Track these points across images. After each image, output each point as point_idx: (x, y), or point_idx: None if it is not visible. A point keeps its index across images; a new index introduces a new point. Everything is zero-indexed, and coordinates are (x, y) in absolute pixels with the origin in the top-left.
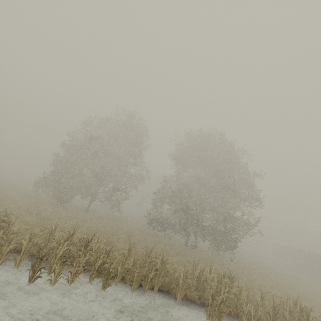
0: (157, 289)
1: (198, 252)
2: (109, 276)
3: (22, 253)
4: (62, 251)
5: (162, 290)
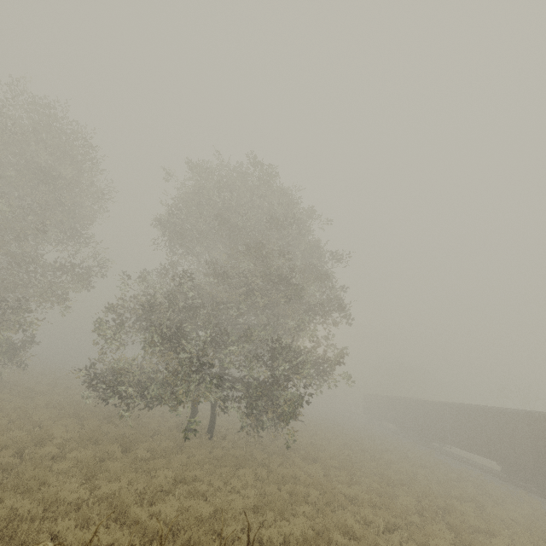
0: None
1: (216, 440)
2: None
3: None
4: None
5: None
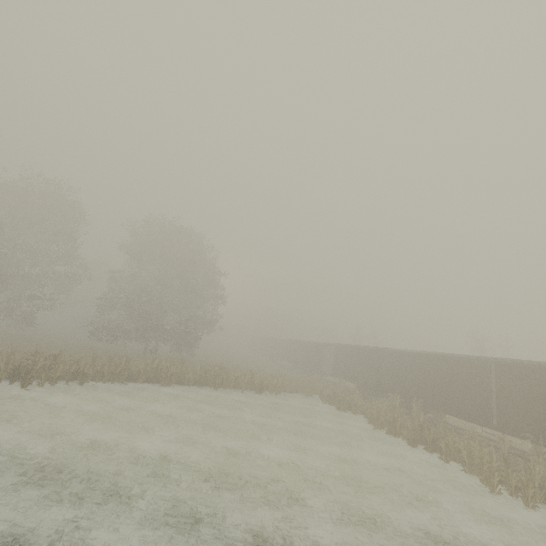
0: (123, 380)
1: (160, 357)
2: (85, 376)
3: (1, 373)
4: (39, 366)
5: (127, 381)
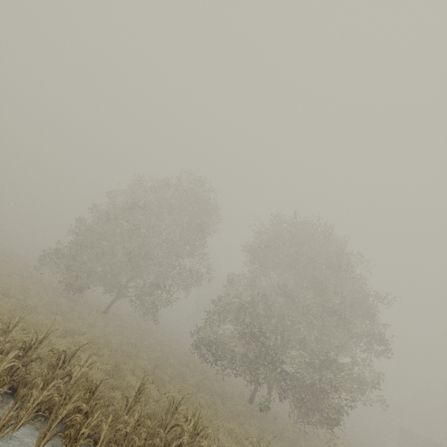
0: None
1: (271, 418)
2: (77, 443)
3: None
4: (2, 369)
5: None
